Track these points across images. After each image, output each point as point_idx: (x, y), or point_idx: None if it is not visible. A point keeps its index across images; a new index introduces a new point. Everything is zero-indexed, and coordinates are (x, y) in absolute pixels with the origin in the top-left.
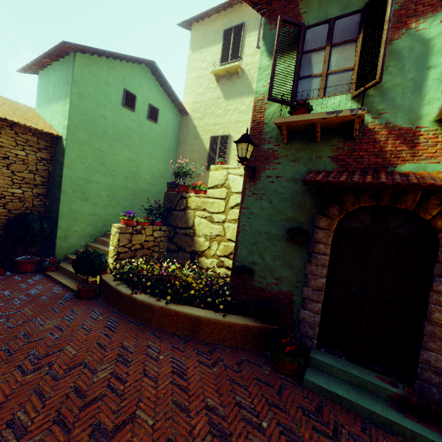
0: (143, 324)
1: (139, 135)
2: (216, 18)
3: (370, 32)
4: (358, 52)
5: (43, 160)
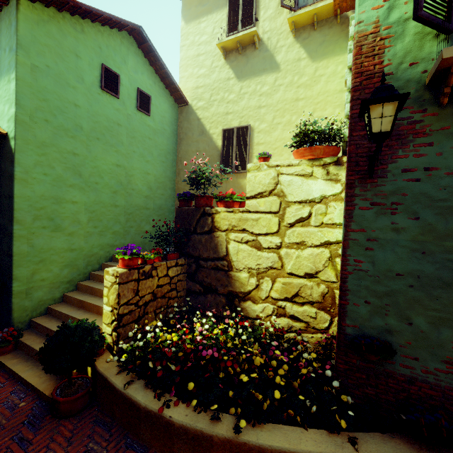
0: None
1: (128, 132)
2: None
3: None
4: None
5: None
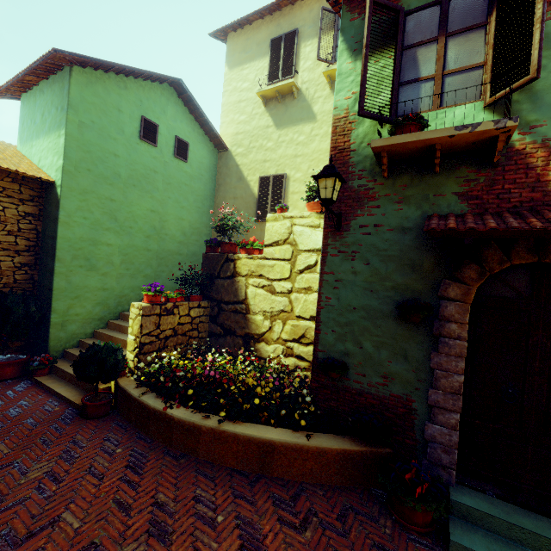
0: (185, 455)
1: (164, 178)
2: (260, 26)
3: (509, 11)
4: (491, 41)
5: (28, 216)
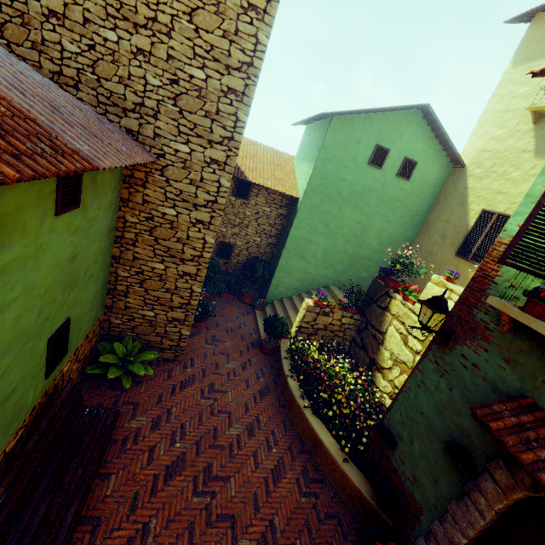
0: (285, 407)
1: (379, 196)
2: None
3: None
4: None
5: (281, 216)
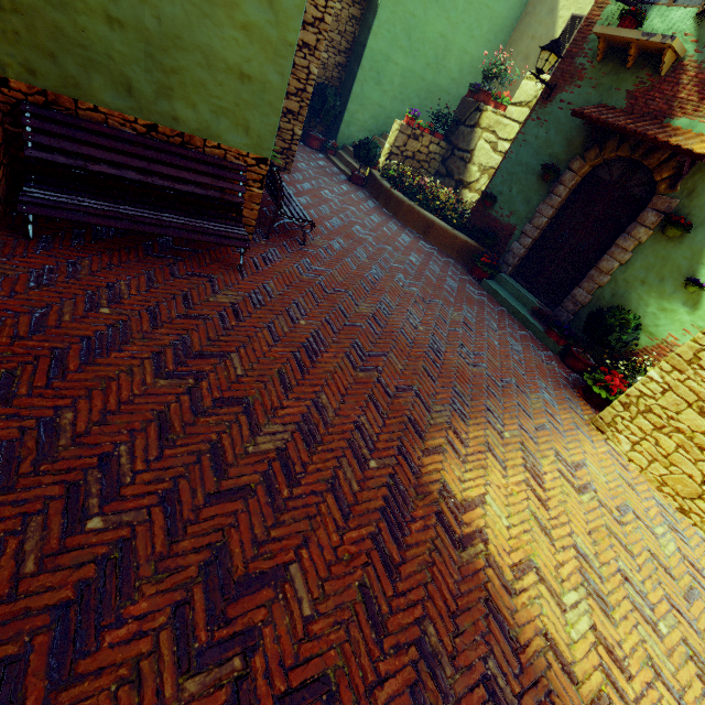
0: (392, 215)
1: None
2: None
3: None
4: None
5: (353, 19)
